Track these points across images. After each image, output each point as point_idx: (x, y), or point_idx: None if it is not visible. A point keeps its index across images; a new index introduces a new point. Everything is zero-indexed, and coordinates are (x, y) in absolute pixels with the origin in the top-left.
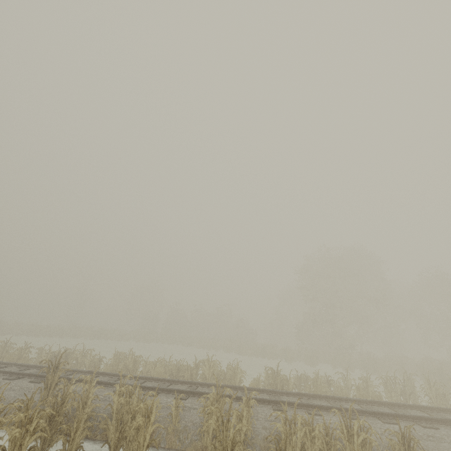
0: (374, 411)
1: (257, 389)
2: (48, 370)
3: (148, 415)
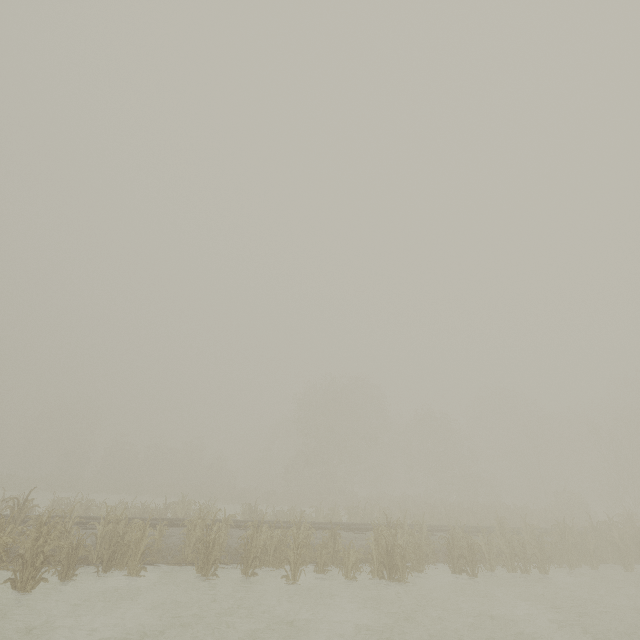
0: (326, 526)
1: (233, 520)
2: (13, 507)
3: (144, 530)
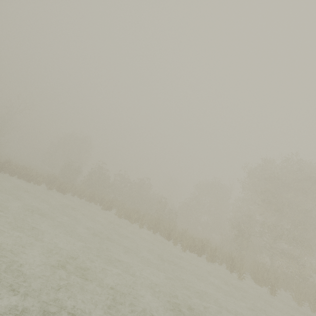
0: None
1: None
2: None
3: None
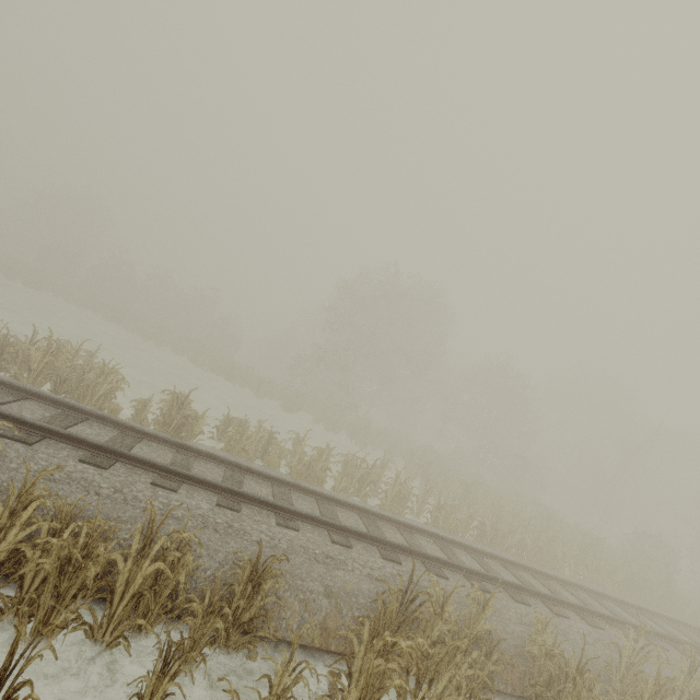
0: (277, 504)
1: (102, 416)
2: None
3: None
